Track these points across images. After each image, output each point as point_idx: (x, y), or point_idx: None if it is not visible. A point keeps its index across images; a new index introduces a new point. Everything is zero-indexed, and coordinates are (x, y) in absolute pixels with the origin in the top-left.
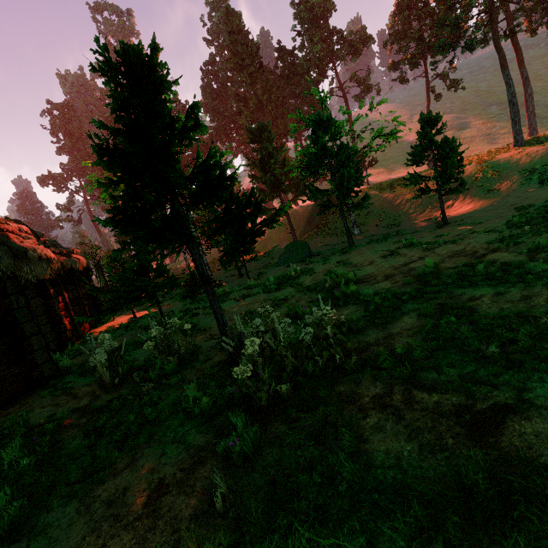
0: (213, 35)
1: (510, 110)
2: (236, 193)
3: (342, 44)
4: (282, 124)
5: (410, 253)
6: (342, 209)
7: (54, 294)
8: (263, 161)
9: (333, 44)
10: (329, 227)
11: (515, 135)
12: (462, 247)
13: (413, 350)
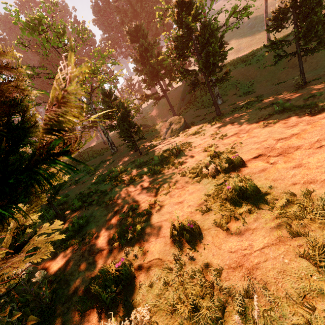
0: None
1: None
2: None
3: None
4: (154, 27)
5: (290, 119)
6: (208, 85)
7: None
8: (141, 56)
9: None
10: (197, 101)
11: None
12: None
13: None
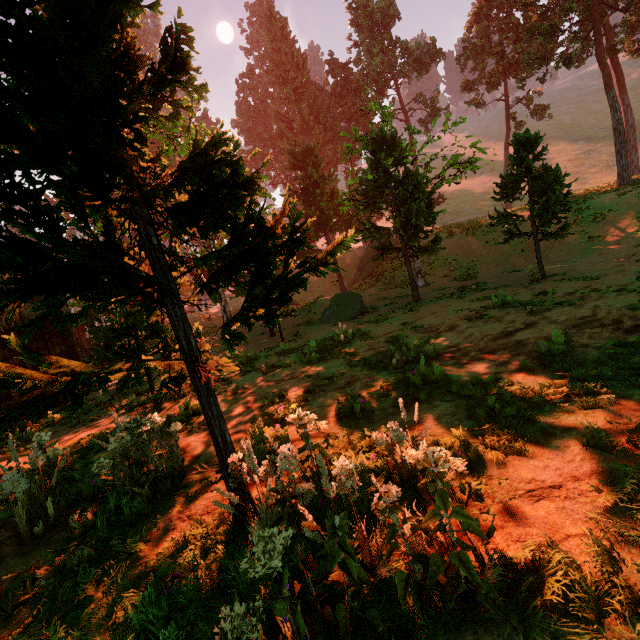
0: (253, 43)
1: (615, 141)
2: (259, 210)
3: (407, 59)
4: (331, 151)
5: (507, 316)
6: (406, 253)
7: (2, 357)
8: (306, 191)
9: (395, 59)
10: (385, 276)
11: (620, 171)
12: (589, 311)
13: (617, 548)
